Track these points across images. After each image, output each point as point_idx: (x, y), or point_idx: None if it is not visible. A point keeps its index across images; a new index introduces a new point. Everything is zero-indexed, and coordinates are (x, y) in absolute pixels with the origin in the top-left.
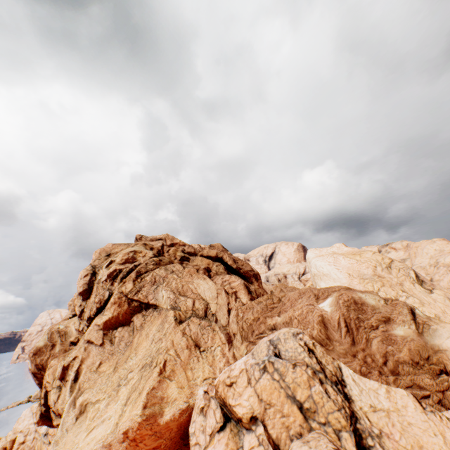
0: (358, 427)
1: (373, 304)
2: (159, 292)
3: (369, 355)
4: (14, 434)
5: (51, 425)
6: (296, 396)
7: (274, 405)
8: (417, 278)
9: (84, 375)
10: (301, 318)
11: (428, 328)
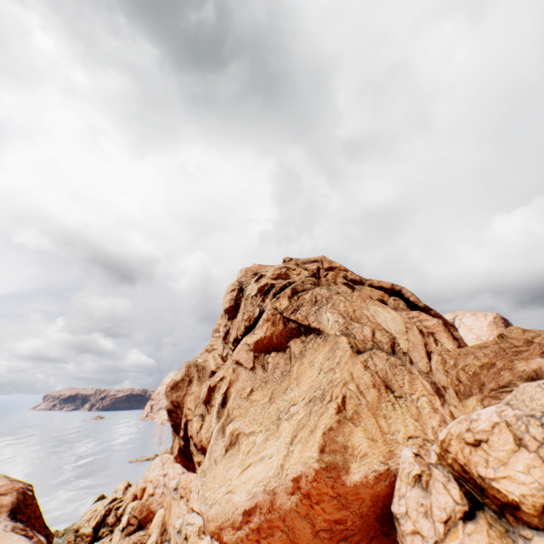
0: None
1: None
2: (322, 314)
3: None
4: (144, 482)
5: (188, 467)
6: None
7: None
8: None
9: (232, 400)
10: None
11: None
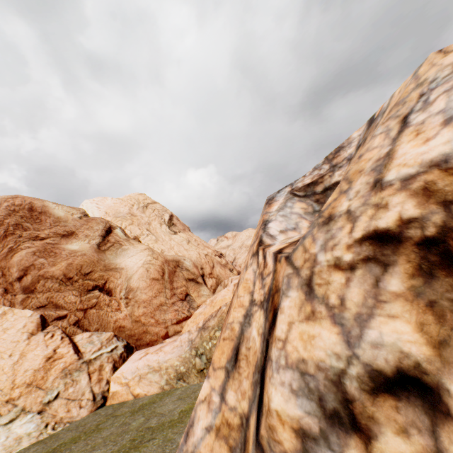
0: None
1: (60, 215)
2: None
3: (2, 268)
4: None
5: None
6: None
7: None
8: (170, 221)
9: None
10: None
11: (119, 247)
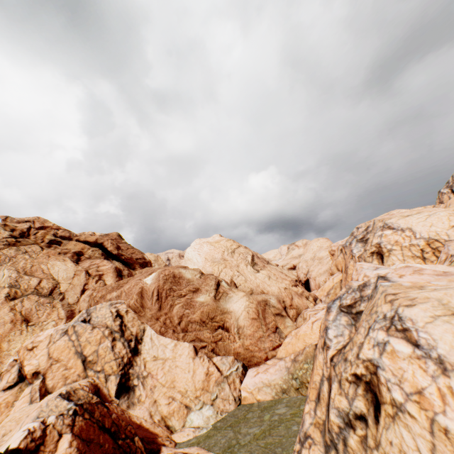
0: (131, 371)
1: (189, 277)
2: (0, 271)
3: (169, 318)
4: None
5: None
6: (84, 352)
7: (62, 361)
8: (252, 261)
9: None
10: (128, 291)
11: (226, 295)
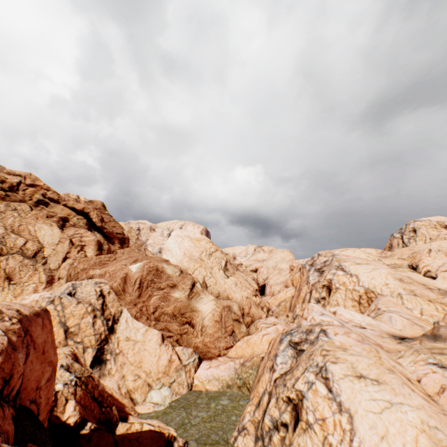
0: (106, 347)
1: (170, 273)
2: None
3: (146, 306)
4: None
5: None
6: (67, 323)
7: None
8: (225, 267)
9: None
10: (112, 273)
11: (198, 296)
